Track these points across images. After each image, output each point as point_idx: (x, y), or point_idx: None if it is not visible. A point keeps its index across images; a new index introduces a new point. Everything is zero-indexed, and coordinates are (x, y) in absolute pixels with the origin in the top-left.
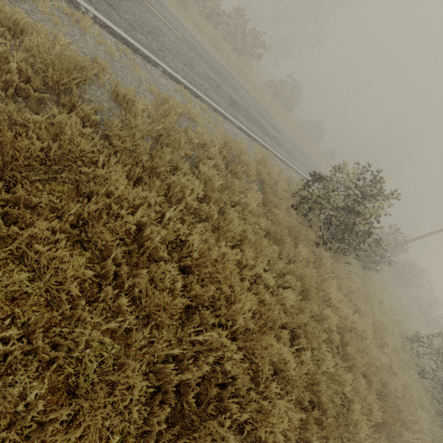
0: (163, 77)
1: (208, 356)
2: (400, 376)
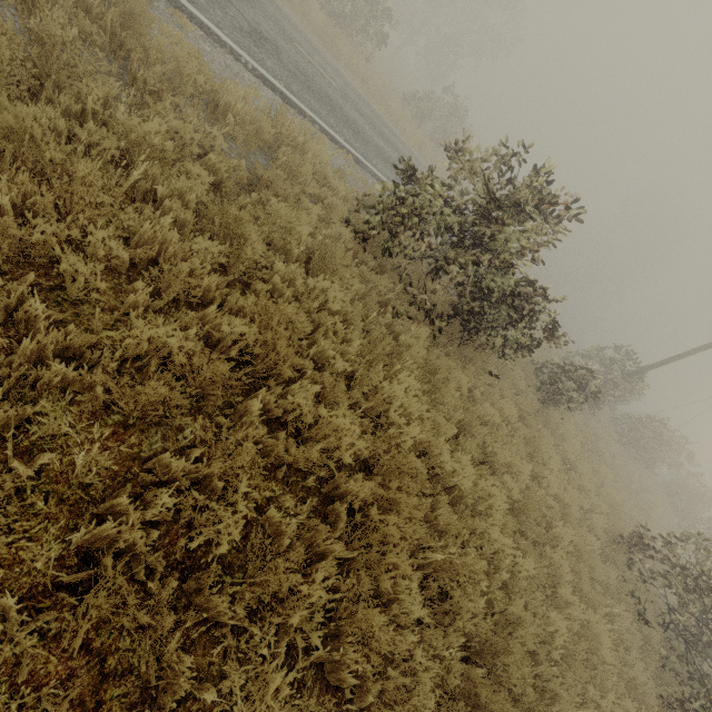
0: None
1: None
2: (572, 610)
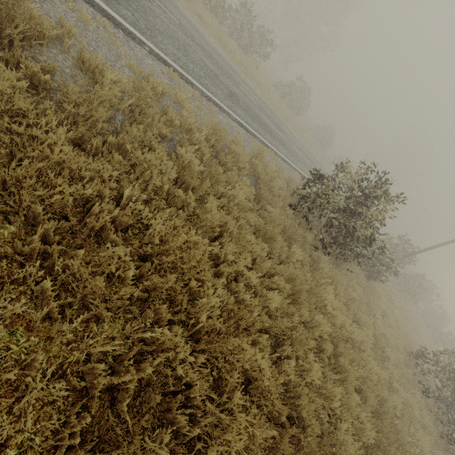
0: (149, 57)
1: (157, 358)
2: (401, 393)
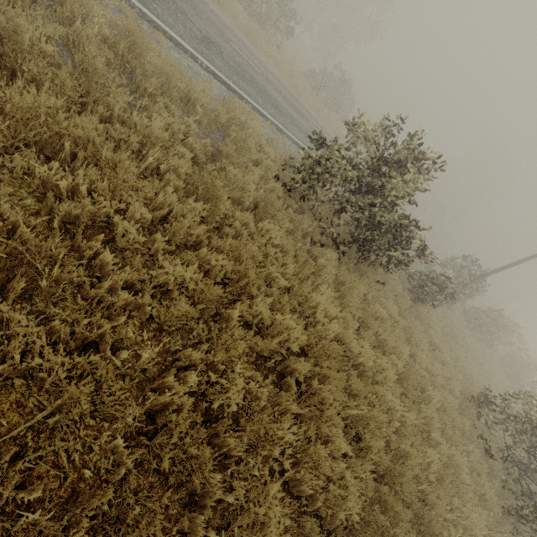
0: None
1: None
2: (441, 447)
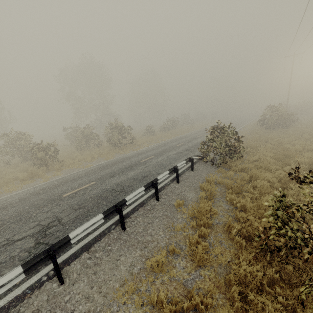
0: None
1: None
2: None
